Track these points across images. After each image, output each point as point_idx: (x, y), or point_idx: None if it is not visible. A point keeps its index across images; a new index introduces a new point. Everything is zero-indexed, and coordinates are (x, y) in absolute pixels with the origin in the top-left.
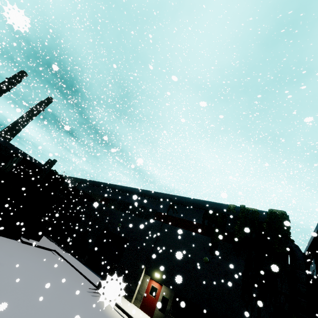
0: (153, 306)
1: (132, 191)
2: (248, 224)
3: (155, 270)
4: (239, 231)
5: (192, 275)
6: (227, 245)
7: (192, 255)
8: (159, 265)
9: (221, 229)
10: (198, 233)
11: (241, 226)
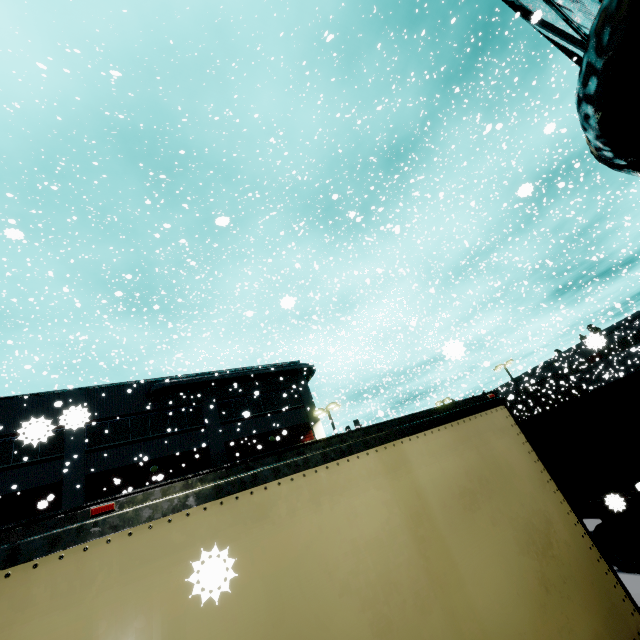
0: None
1: (614, 328)
2: None
3: None
4: None
5: None
6: None
7: None
8: None
9: None
10: None
11: None
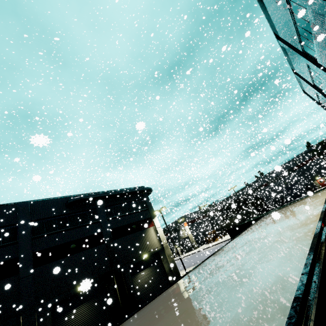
0: (325, 183)
1: (272, 172)
2: (325, 145)
3: (315, 178)
4: (325, 149)
5: (325, 168)
6: (325, 154)
7: (319, 165)
8: (314, 176)
9: (319, 153)
10: (314, 159)
11: (324, 147)
